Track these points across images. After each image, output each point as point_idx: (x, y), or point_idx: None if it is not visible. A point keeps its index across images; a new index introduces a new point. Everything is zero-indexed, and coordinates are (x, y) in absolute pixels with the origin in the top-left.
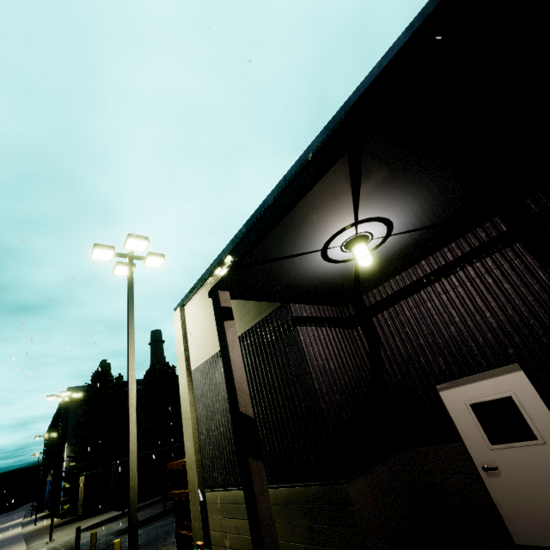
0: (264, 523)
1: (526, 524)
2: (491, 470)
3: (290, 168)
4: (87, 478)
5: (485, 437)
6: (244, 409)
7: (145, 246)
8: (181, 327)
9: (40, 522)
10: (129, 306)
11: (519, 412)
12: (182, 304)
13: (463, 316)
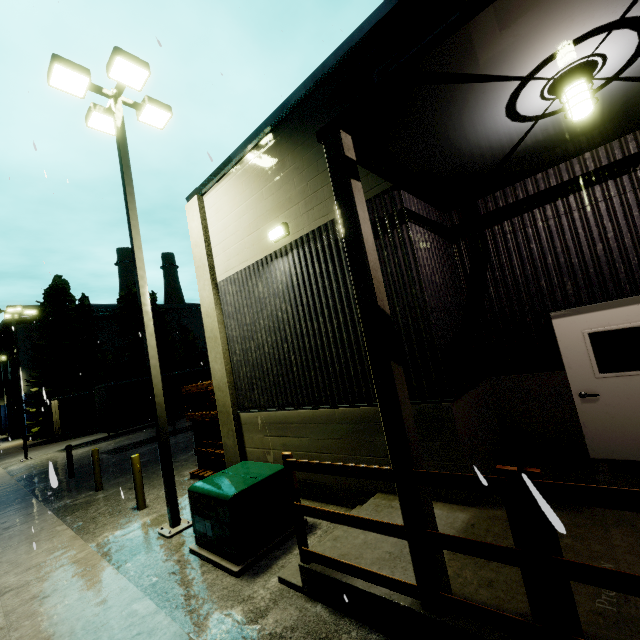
0: (408, 431)
1: (609, 442)
2: (591, 396)
3: None
4: (61, 402)
5: (595, 366)
6: (381, 304)
7: (143, 80)
8: (201, 224)
9: (3, 443)
10: (125, 178)
11: None
12: (201, 192)
13: (622, 231)
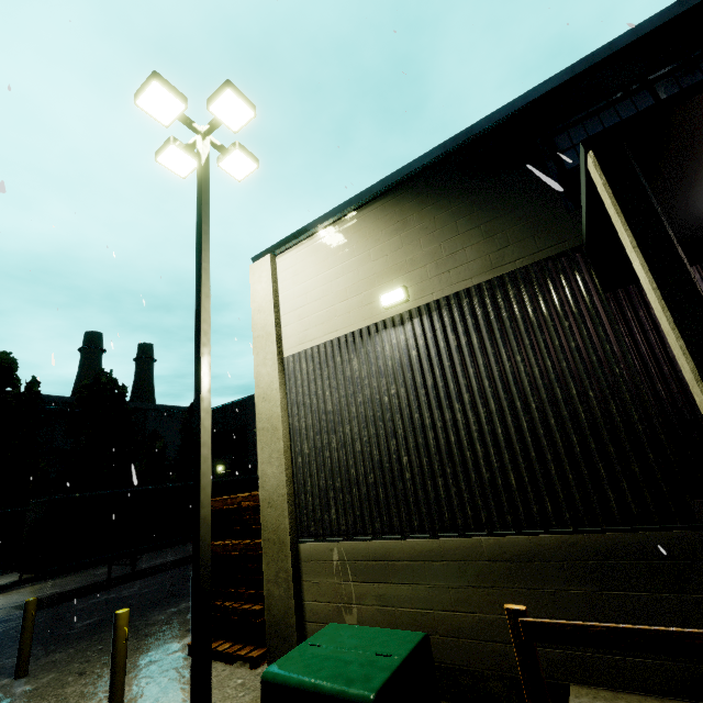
0: None
1: None
2: None
3: (636, 26)
4: None
5: None
6: None
7: (245, 121)
8: (272, 286)
9: None
10: (202, 214)
11: None
12: (275, 251)
13: None
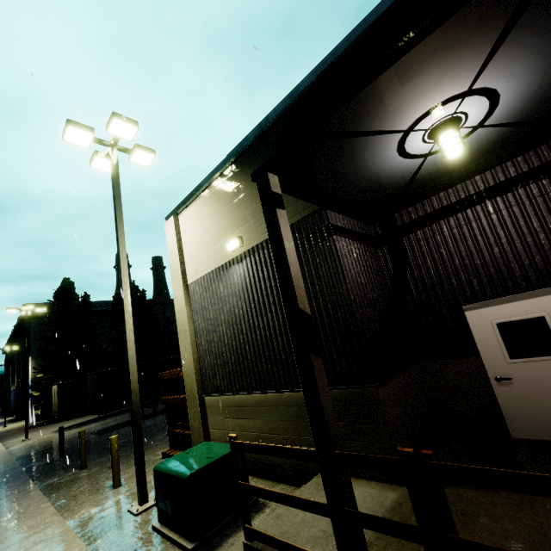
0: (327, 415)
1: (527, 423)
2: (506, 380)
3: (348, 34)
4: (60, 387)
5: (506, 353)
6: (302, 306)
7: (133, 133)
8: (176, 238)
9: (10, 424)
10: (116, 205)
11: (548, 330)
12: (176, 212)
13: (512, 237)
